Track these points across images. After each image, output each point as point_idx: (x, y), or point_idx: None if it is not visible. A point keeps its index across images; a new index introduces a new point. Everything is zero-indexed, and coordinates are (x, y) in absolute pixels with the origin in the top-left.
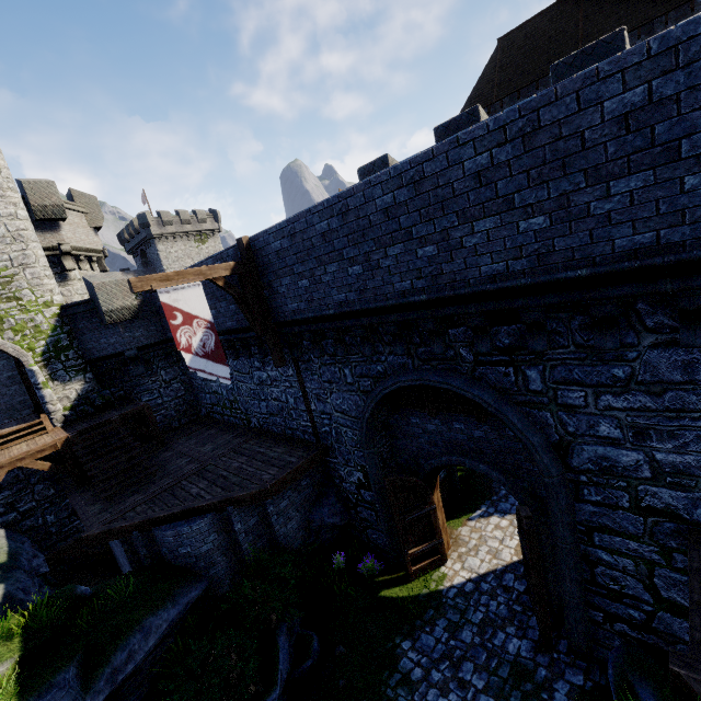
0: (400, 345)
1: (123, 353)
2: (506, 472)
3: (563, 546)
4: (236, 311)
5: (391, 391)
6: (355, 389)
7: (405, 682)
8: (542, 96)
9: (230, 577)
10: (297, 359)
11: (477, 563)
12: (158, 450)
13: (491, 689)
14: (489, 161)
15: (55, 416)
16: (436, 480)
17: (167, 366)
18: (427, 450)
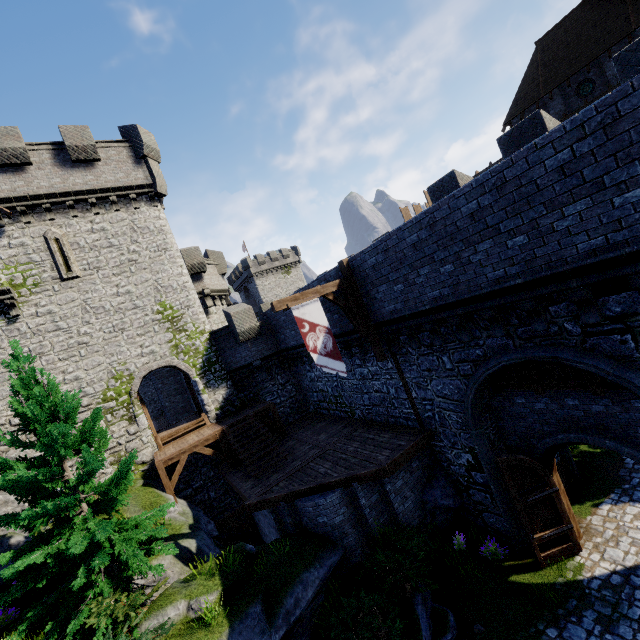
0: (498, 328)
1: (251, 363)
2: None
3: None
4: (339, 319)
5: (494, 371)
6: (455, 374)
7: None
8: (618, 92)
9: (360, 549)
10: (395, 353)
11: (619, 555)
12: (283, 440)
13: None
14: (570, 155)
15: (210, 415)
16: (553, 461)
17: (281, 372)
18: (538, 430)
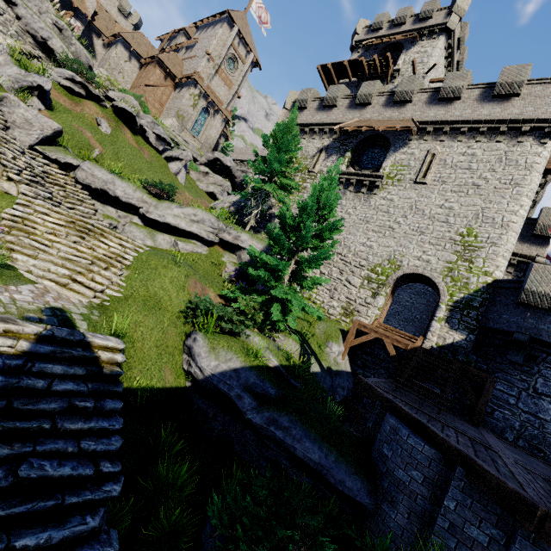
0: None
1: (513, 334)
2: None
3: None
4: None
5: None
6: None
7: None
8: None
9: (392, 544)
10: None
11: None
12: (466, 421)
13: None
14: None
15: (426, 342)
16: None
17: (550, 378)
18: None
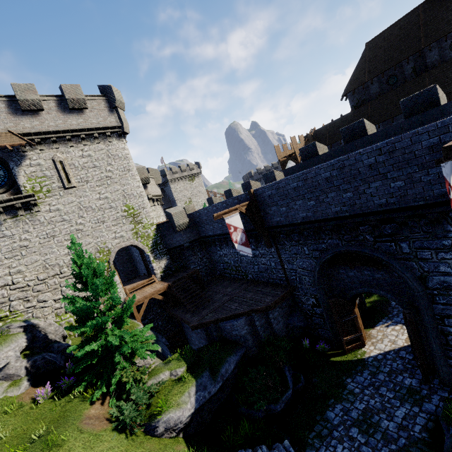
0: (334, 235)
1: (183, 245)
2: (395, 294)
3: (429, 326)
4: (244, 222)
5: (331, 256)
6: (310, 256)
7: (351, 393)
8: (396, 139)
9: (254, 348)
10: (276, 244)
11: (383, 346)
12: (203, 291)
13: (397, 397)
14: (374, 161)
15: (157, 276)
16: (355, 302)
17: (200, 250)
18: (350, 286)
